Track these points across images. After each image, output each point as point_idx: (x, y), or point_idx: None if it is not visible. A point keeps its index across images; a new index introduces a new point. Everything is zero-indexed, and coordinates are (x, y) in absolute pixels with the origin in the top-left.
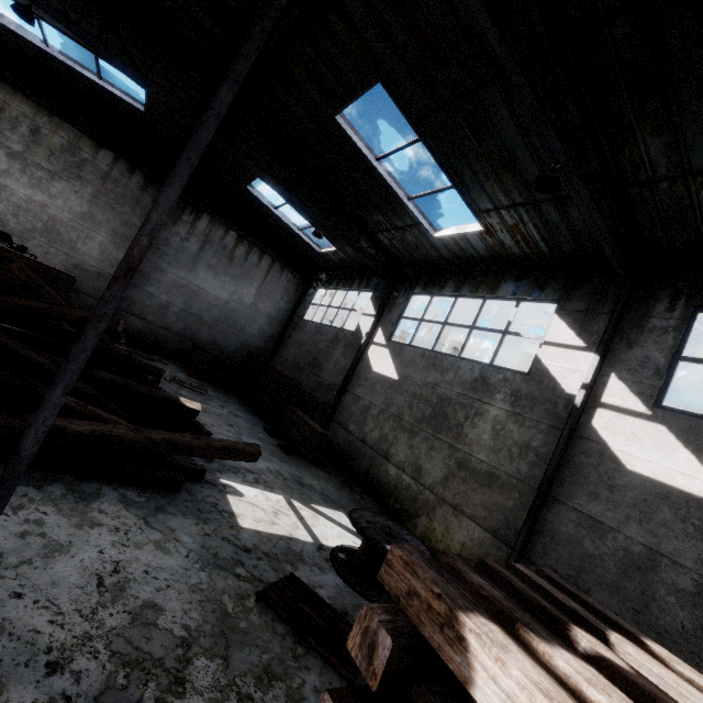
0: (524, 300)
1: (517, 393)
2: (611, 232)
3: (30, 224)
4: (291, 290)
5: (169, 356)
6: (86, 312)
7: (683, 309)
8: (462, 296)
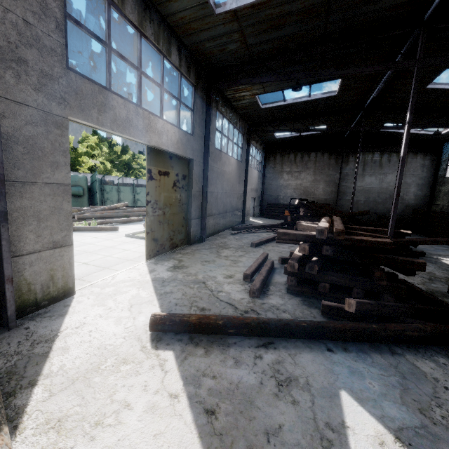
0: None
1: None
2: None
3: (299, 193)
4: (427, 164)
5: None
6: (357, 212)
7: None
8: None
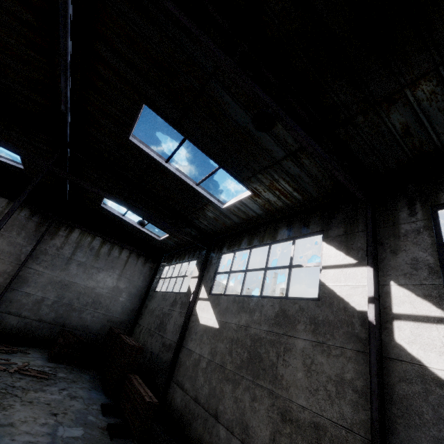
0: (297, 238)
1: (315, 320)
2: (336, 162)
3: None
4: (146, 271)
5: (41, 344)
6: None
7: (423, 210)
8: (254, 246)
